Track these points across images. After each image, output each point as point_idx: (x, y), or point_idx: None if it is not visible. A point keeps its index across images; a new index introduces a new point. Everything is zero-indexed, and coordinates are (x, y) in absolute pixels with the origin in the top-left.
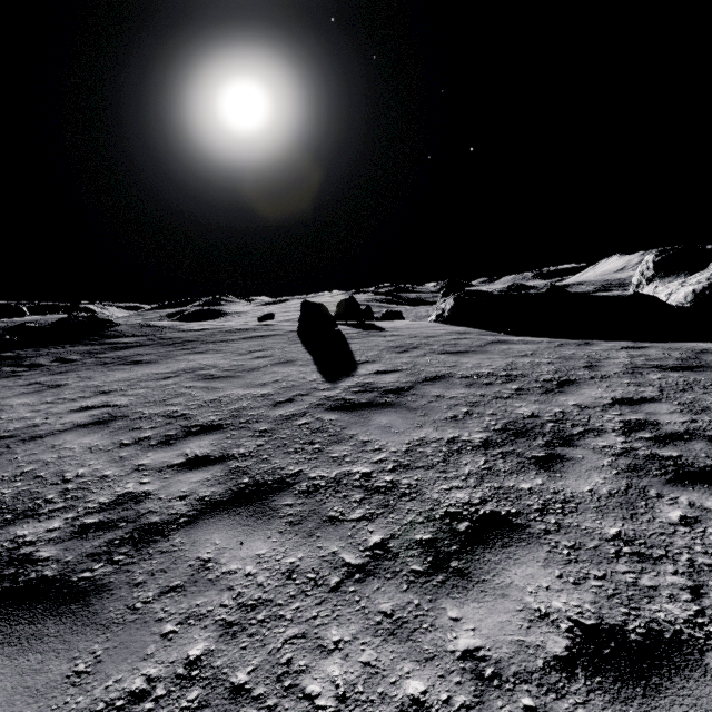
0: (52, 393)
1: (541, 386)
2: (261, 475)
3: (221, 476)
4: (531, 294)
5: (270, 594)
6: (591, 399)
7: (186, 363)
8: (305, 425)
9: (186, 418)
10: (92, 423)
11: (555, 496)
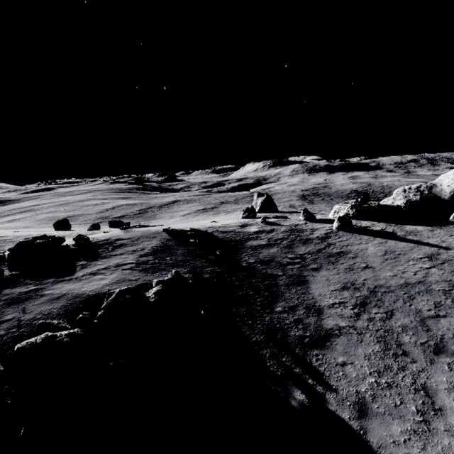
0: (384, 269)
1: None
2: None
3: None
4: (375, 206)
5: None
6: None
7: (369, 250)
8: None
9: None
10: (450, 272)
11: None
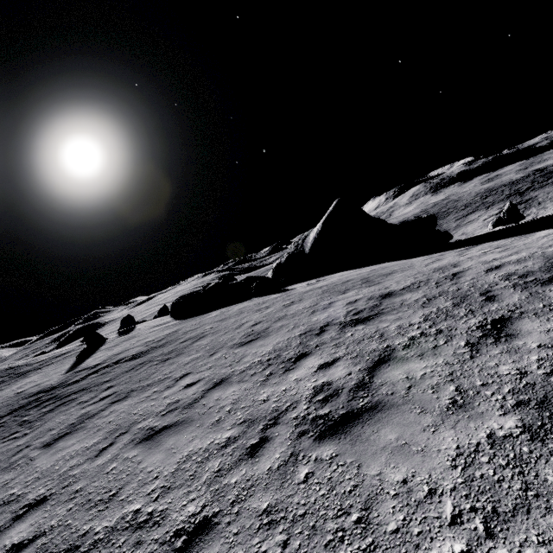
0: None
1: (121, 355)
2: (19, 407)
3: (9, 411)
4: (203, 291)
5: (6, 421)
6: (123, 356)
7: (20, 384)
8: (41, 392)
9: (7, 404)
10: None
11: (73, 387)
